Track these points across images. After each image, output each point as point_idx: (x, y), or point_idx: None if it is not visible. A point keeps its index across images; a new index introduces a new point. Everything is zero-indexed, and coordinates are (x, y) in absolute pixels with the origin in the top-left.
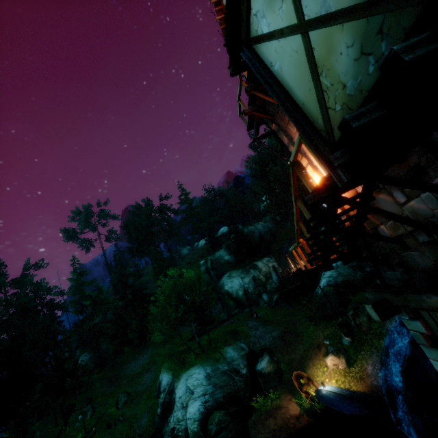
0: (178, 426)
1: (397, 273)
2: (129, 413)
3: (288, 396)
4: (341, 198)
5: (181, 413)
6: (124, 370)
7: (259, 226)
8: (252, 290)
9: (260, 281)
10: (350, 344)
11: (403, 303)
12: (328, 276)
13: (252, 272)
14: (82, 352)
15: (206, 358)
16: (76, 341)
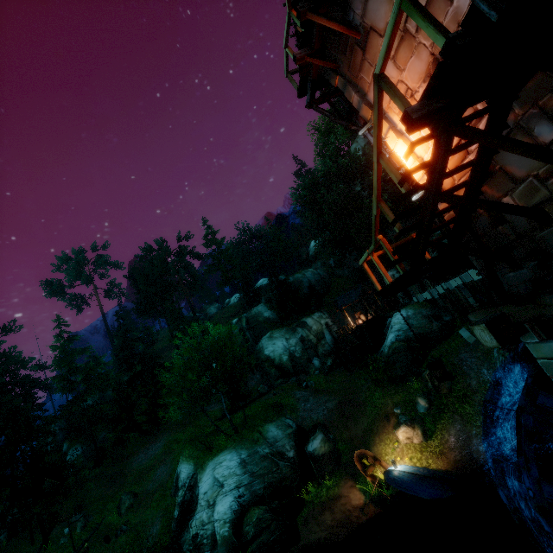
0: (203, 532)
1: (525, 271)
2: (135, 520)
3: (349, 482)
4: (460, 126)
5: (207, 514)
6: (130, 464)
7: (308, 273)
8: (299, 354)
9: (310, 343)
10: (426, 411)
11: (535, 314)
12: (397, 329)
13: (299, 331)
14: (72, 444)
15: (240, 440)
16: (63, 430)
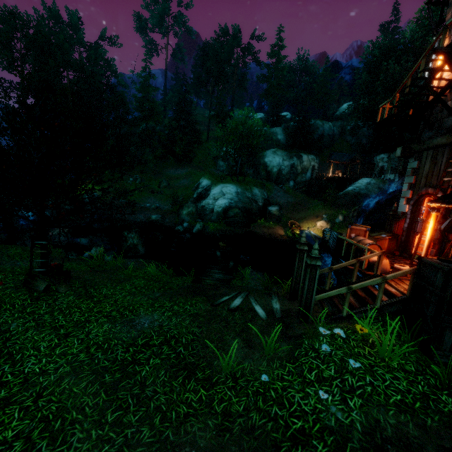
0: (208, 206)
1: (431, 133)
2: (167, 193)
3: (280, 227)
4: (450, 62)
5: (212, 201)
6: (165, 171)
7: (327, 125)
8: (285, 173)
9: (295, 170)
10: (339, 223)
11: (419, 148)
12: (357, 186)
13: (294, 159)
14: None
15: (239, 184)
16: None
